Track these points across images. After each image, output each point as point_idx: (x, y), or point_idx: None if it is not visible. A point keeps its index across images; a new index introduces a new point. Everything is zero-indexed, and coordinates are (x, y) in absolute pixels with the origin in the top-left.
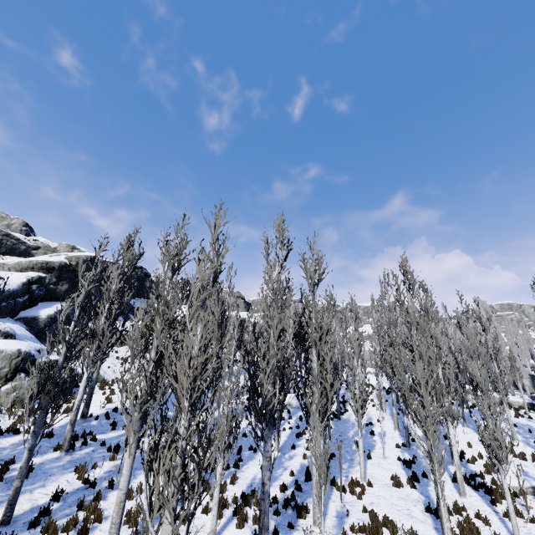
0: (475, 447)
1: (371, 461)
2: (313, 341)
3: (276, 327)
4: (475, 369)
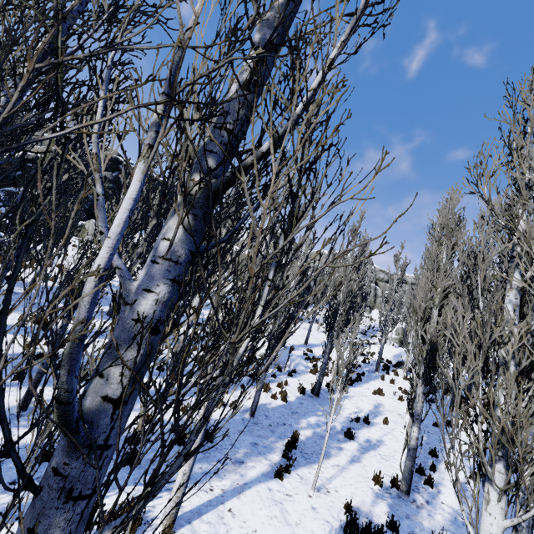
0: None
1: (275, 484)
2: None
3: None
4: None
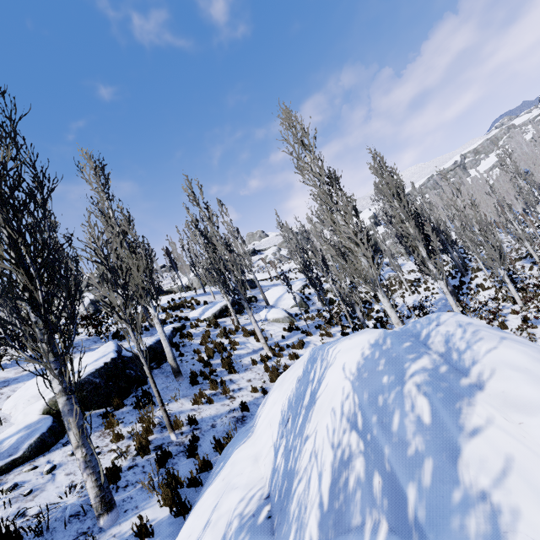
0: None
1: None
2: None
3: None
4: None
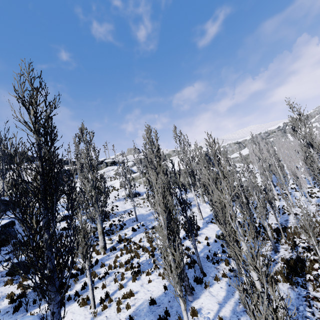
0: None
1: None
2: None
3: None
4: None
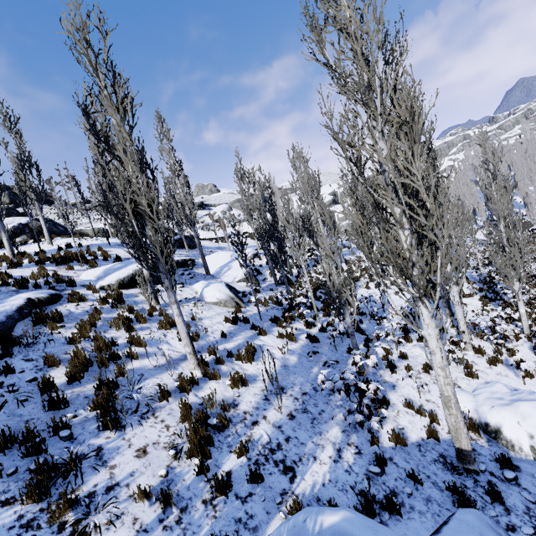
0: None
1: None
2: None
3: None
4: None
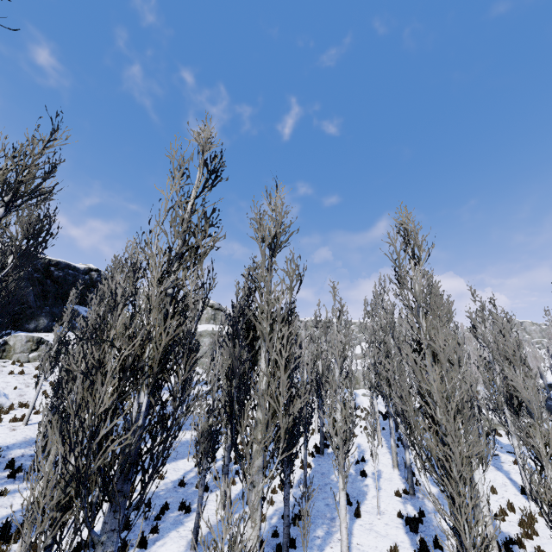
0: (501, 493)
1: (360, 521)
2: (260, 335)
3: (166, 292)
4: (517, 380)
